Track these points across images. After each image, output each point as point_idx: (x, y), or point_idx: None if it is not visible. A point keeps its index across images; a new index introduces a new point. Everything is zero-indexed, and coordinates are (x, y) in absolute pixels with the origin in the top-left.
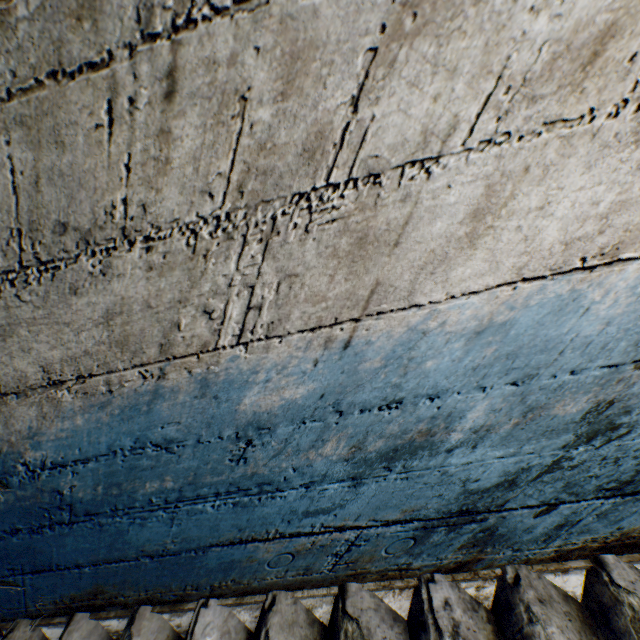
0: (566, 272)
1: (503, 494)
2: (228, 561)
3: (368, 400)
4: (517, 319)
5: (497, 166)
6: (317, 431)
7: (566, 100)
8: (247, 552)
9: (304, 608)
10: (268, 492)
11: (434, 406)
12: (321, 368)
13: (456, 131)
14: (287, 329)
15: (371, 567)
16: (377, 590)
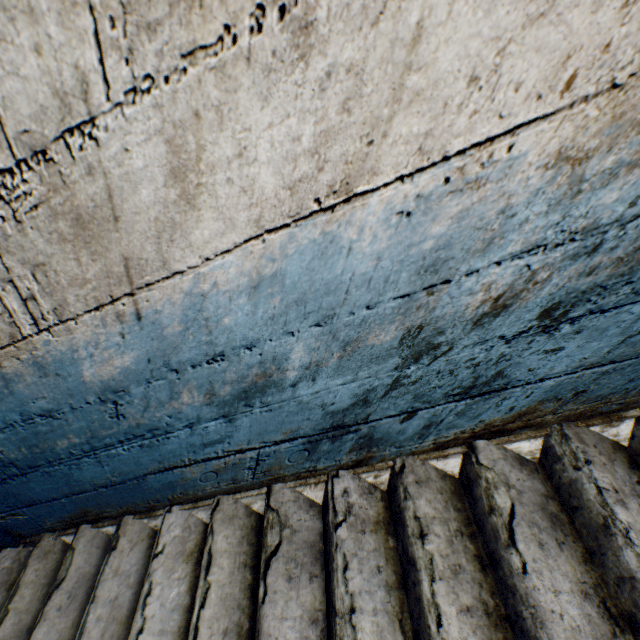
0: (308, 217)
1: (363, 410)
2: (168, 482)
3: (193, 358)
4: (285, 269)
5: (163, 117)
6: (167, 387)
7: (190, 21)
8: (178, 475)
9: (244, 505)
10: (161, 435)
11: (256, 354)
12: (131, 339)
13: (91, 85)
14: (74, 312)
15: (285, 472)
16: (297, 487)
